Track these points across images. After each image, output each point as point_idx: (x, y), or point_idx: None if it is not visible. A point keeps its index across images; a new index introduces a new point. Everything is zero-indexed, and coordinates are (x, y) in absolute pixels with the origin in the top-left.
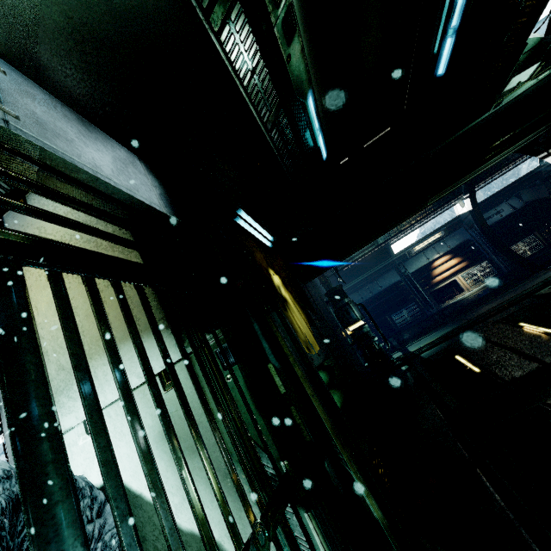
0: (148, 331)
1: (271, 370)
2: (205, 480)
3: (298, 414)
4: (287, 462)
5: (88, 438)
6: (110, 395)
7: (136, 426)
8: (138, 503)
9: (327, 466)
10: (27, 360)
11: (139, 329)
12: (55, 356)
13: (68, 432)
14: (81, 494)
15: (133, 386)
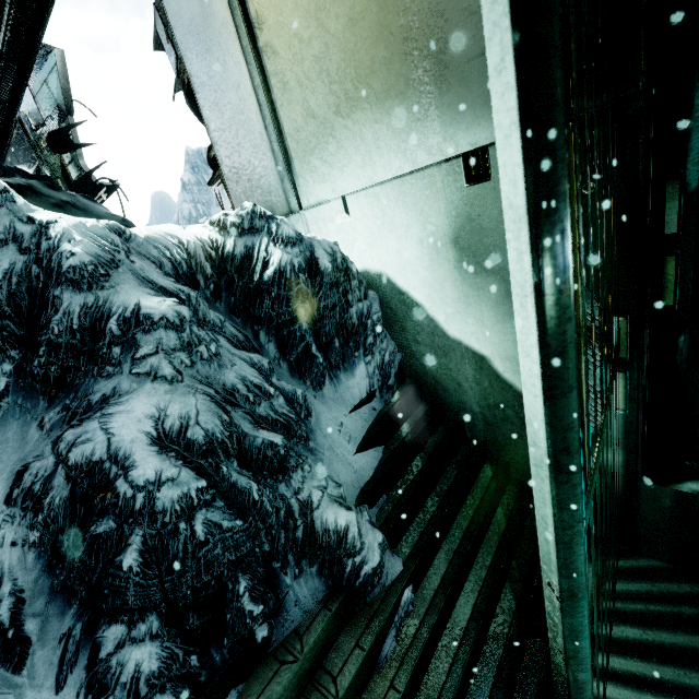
0: (462, 71)
1: (669, 193)
2: (492, 304)
3: (674, 269)
4: (624, 320)
5: (347, 219)
6: (381, 171)
7: (590, 239)
8: (402, 299)
9: (683, 341)
10: (558, 78)
11: (447, 64)
12: (300, 93)
13: (322, 205)
14: (351, 275)
15: (418, 165)
